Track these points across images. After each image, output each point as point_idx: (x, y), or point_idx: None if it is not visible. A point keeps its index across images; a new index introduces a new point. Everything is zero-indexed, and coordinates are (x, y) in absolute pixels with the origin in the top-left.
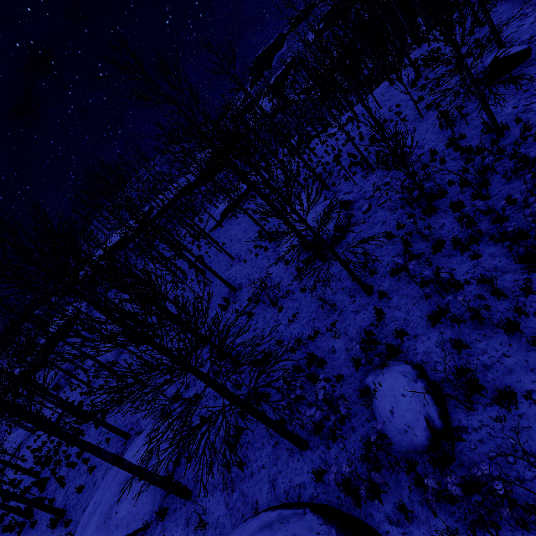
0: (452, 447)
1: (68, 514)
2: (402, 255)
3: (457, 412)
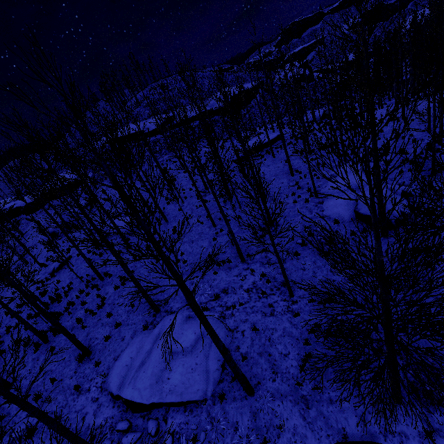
0: None
1: (94, 355)
2: None
3: None
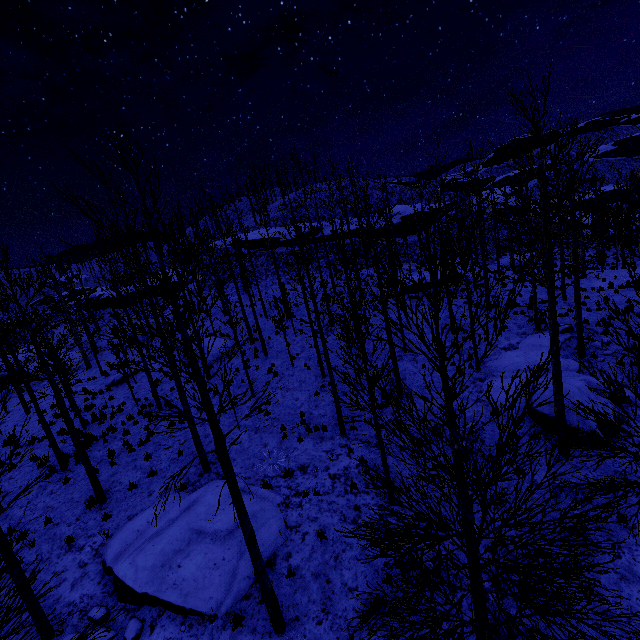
0: None
1: (108, 504)
2: None
3: None
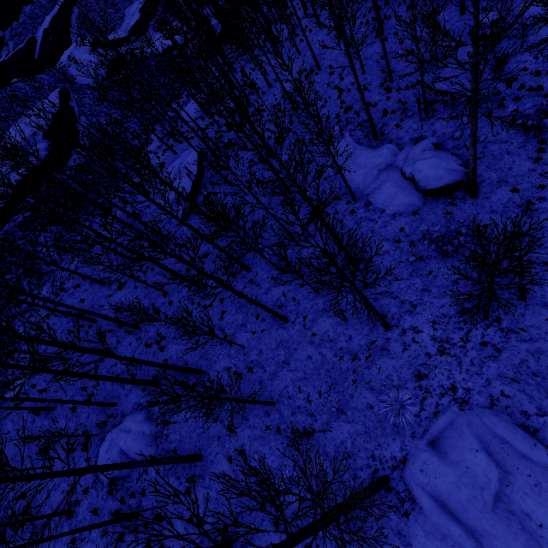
0: None
1: None
2: None
3: None
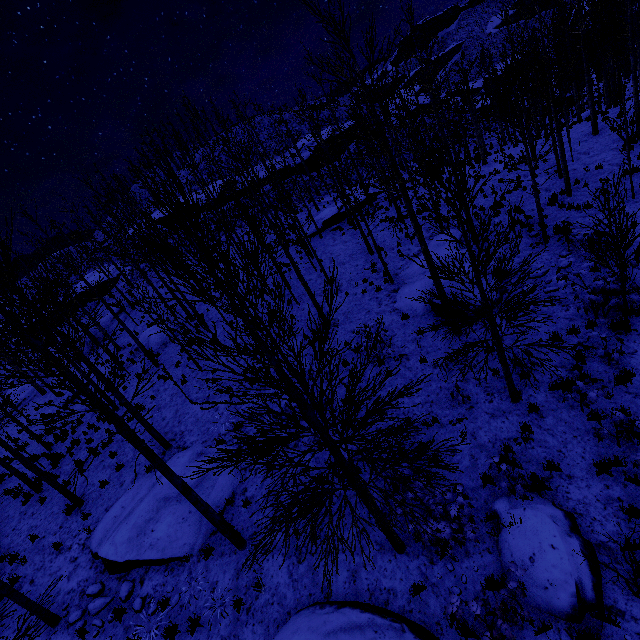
0: (602, 628)
1: (86, 506)
2: (569, 369)
3: (614, 590)
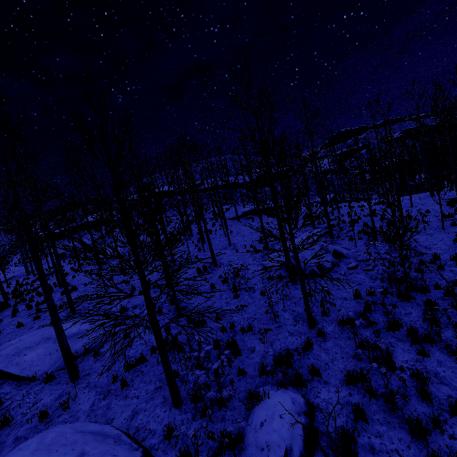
0: None
1: None
2: (358, 315)
3: None
